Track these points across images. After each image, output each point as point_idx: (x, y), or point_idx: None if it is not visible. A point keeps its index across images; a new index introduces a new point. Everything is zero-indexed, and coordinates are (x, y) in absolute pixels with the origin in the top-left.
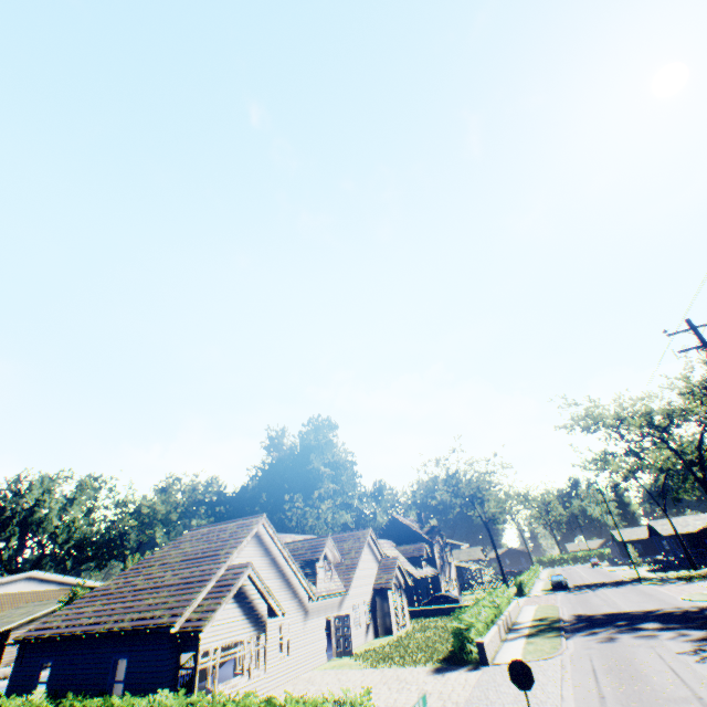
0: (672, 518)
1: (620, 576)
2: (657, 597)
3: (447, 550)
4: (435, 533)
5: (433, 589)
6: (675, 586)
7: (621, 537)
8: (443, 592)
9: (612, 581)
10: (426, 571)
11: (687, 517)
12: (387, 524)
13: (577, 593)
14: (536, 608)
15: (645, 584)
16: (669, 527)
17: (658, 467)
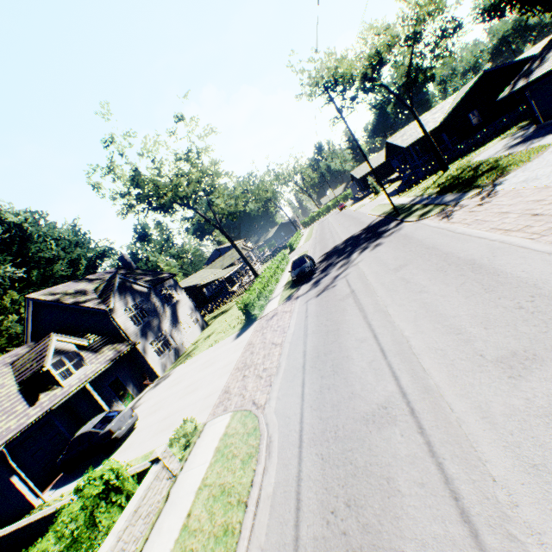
0: (410, 125)
1: (368, 215)
2: (531, 282)
3: (168, 289)
4: (111, 289)
5: (138, 367)
6: (485, 208)
7: (371, 166)
8: (87, 427)
9: (364, 230)
10: (78, 380)
11: (425, 116)
12: (28, 314)
13: (323, 293)
14: (204, 478)
15: (417, 224)
16: (410, 135)
17: (405, 36)
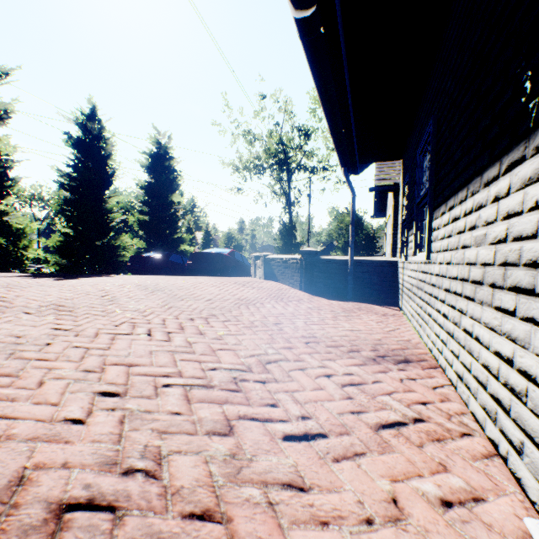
0: None
1: None
2: None
3: None
4: None
5: None
6: None
7: None
8: None
9: None
10: None
11: None
12: None
13: None
14: None
15: None
16: None
17: None
